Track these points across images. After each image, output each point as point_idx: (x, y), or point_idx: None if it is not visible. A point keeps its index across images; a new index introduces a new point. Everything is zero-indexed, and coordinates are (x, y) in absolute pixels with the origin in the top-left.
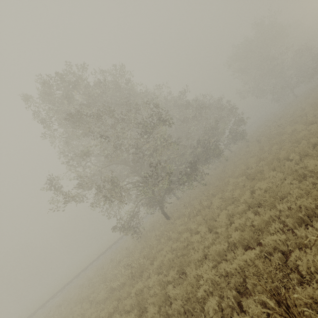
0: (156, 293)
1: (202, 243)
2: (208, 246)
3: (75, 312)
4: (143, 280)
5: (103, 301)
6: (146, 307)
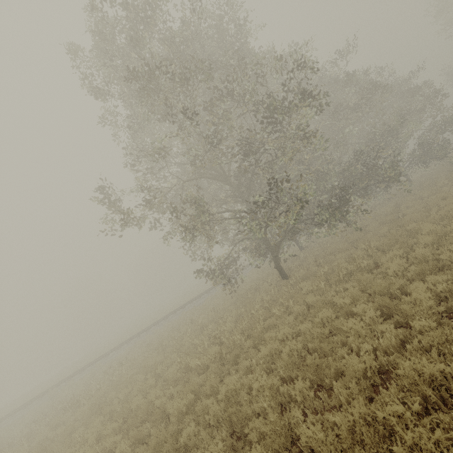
0: (263, 410)
1: (368, 338)
2: (387, 349)
3: (137, 382)
4: (239, 373)
5: (173, 383)
6: (243, 429)
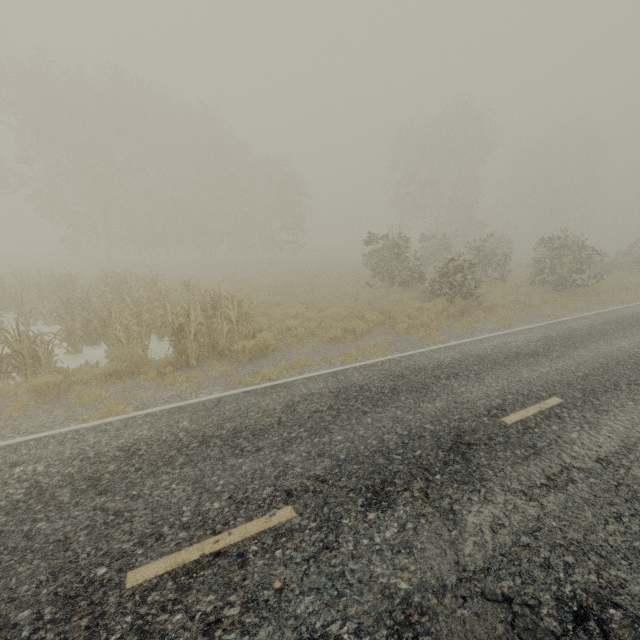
0: None
1: None
2: None
3: None
4: None
5: None
6: None
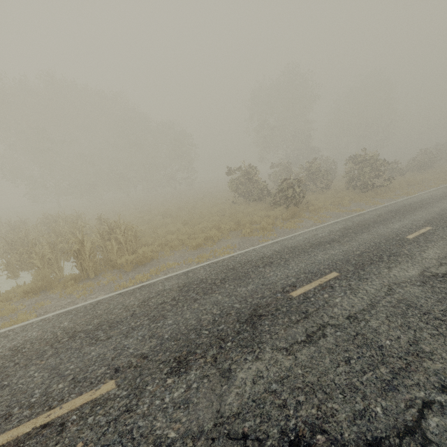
0: None
1: None
2: None
3: None
4: None
5: None
6: None
